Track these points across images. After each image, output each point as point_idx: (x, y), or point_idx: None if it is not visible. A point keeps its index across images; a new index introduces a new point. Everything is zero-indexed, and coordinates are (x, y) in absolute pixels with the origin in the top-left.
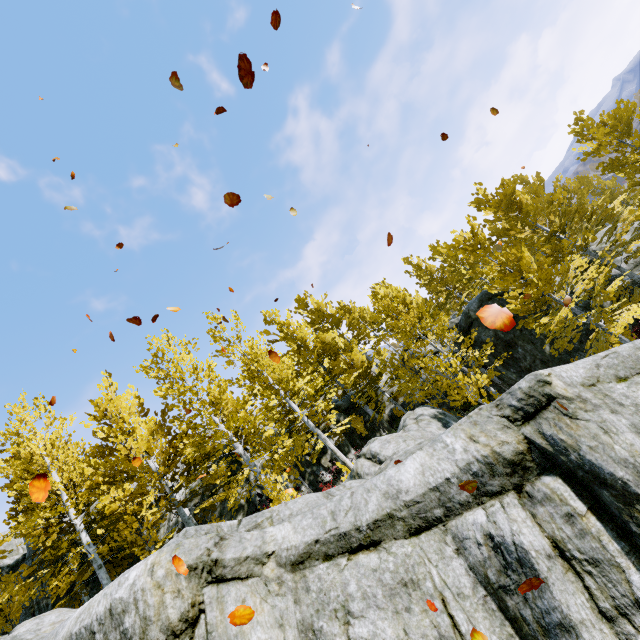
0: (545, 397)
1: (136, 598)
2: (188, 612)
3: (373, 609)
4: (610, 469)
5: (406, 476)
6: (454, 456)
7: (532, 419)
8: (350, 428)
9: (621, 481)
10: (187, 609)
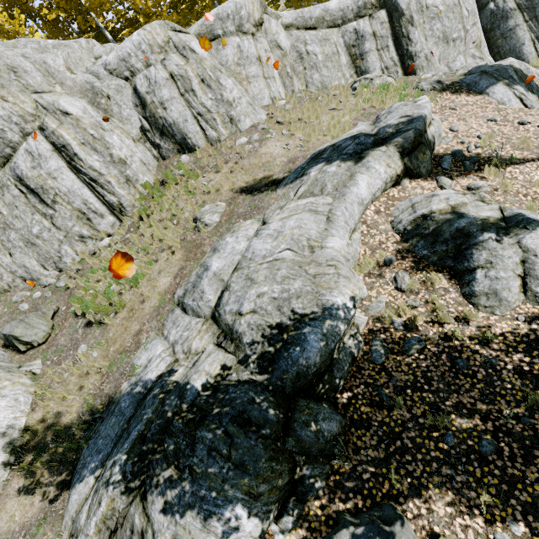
0: None
1: (245, 4)
2: (259, 20)
3: (314, 44)
4: (401, 5)
5: (332, 5)
6: None
7: None
8: None
9: (402, 10)
10: (259, 19)
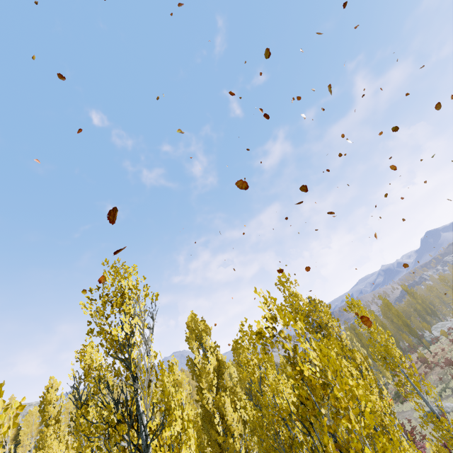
0: None
1: None
2: None
3: None
4: None
5: None
6: None
7: None
8: None
9: None
10: None
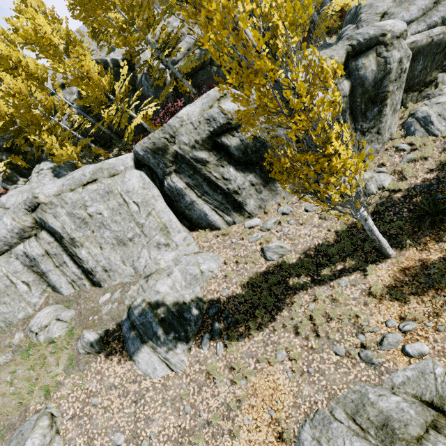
0: (37, 203)
1: None
2: None
3: None
4: (57, 229)
5: None
6: (7, 227)
7: (35, 211)
8: (15, 163)
9: (59, 233)
10: None
